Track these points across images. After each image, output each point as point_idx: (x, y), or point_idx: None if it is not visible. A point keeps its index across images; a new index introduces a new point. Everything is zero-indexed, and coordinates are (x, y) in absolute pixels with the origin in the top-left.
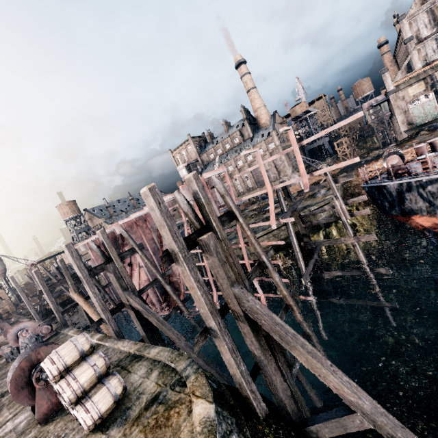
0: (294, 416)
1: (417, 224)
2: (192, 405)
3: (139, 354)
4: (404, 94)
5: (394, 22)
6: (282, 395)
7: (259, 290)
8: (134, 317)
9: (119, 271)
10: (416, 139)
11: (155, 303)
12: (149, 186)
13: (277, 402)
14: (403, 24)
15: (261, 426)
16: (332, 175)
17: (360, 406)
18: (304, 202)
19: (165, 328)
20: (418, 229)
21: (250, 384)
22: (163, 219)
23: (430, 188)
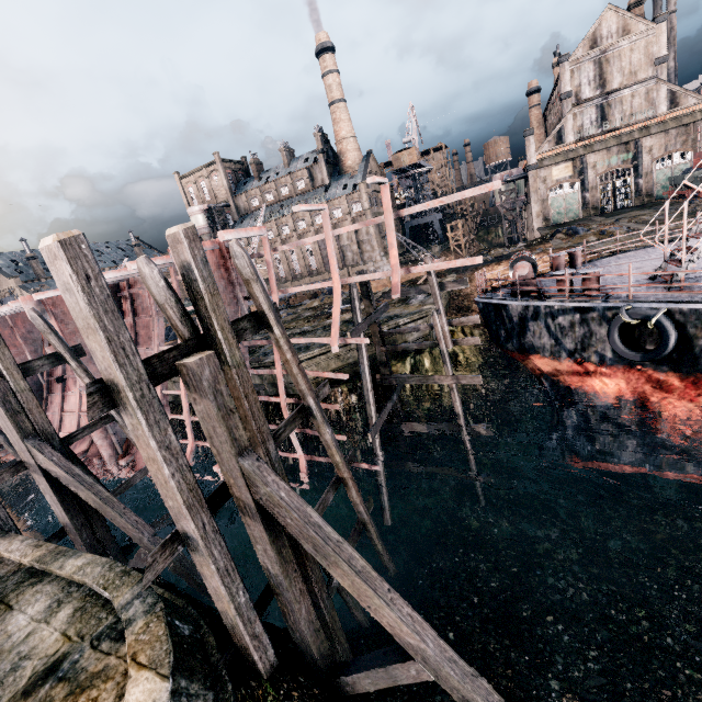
0: (323, 661)
1: (535, 367)
2: (127, 684)
3: (40, 568)
4: (546, 175)
5: (554, 62)
6: (308, 633)
7: (297, 449)
8: (47, 488)
9: (17, 398)
10: (550, 243)
11: (105, 457)
12: (63, 235)
13: (298, 643)
14: (564, 69)
15: (262, 691)
16: (437, 273)
17: (421, 651)
18: (391, 310)
19: (113, 510)
20: (534, 374)
21: (252, 625)
22: (93, 314)
23: (562, 320)
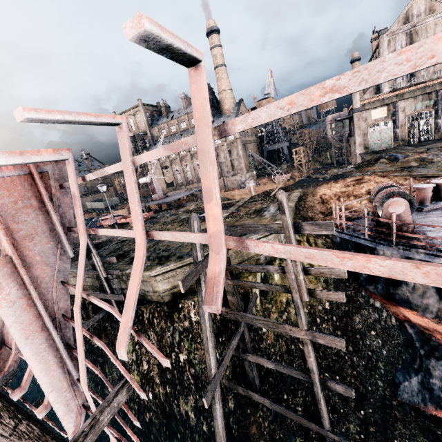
0: None
1: (400, 313)
2: None
3: None
4: (367, 116)
5: (372, 38)
6: None
7: (107, 431)
8: None
9: None
10: (376, 166)
11: None
12: None
13: None
14: (383, 39)
15: None
16: (286, 187)
17: None
18: (246, 221)
19: None
20: (395, 315)
21: None
22: None
23: None
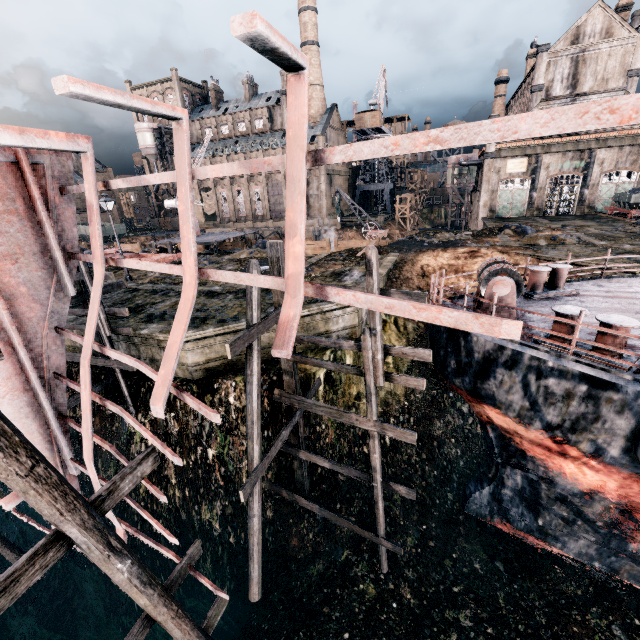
0: None
1: (484, 413)
2: None
3: None
4: (501, 166)
5: (529, 53)
6: None
7: (112, 519)
8: None
9: None
10: (498, 237)
11: None
12: None
13: None
14: (542, 59)
15: None
16: (379, 247)
17: None
18: None
19: None
20: (479, 416)
21: None
22: None
23: (553, 383)
